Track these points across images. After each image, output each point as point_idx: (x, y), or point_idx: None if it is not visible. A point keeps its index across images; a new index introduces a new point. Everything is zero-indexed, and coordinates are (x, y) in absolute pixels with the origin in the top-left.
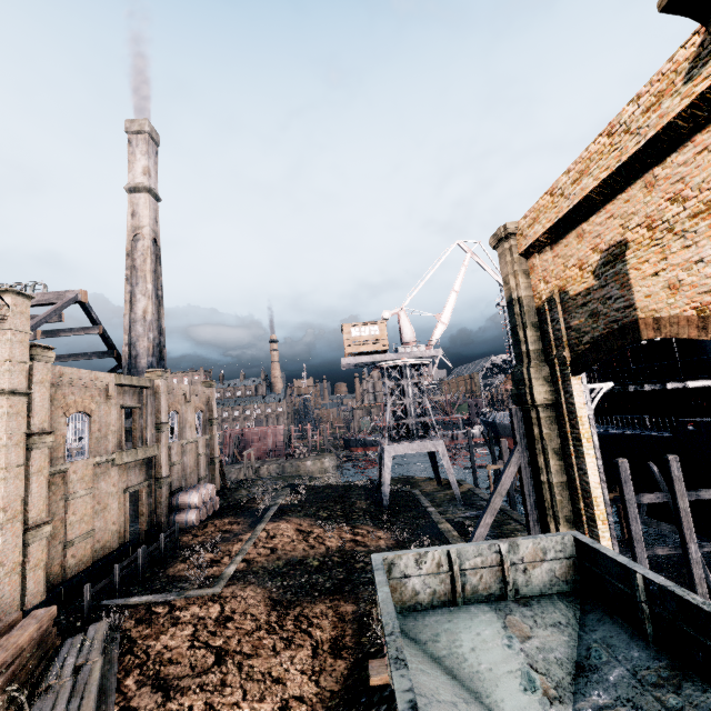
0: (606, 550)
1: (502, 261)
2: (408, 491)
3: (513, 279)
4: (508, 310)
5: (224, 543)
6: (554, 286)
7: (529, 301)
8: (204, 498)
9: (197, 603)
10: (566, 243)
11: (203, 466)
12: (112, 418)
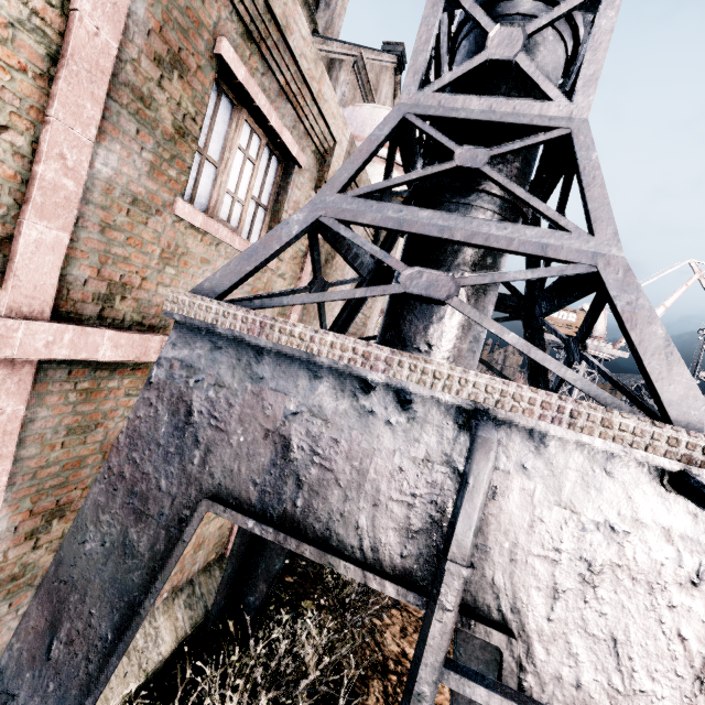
0: None
1: None
2: None
3: None
4: None
5: None
6: None
7: None
8: None
9: None
10: None
11: None
12: None
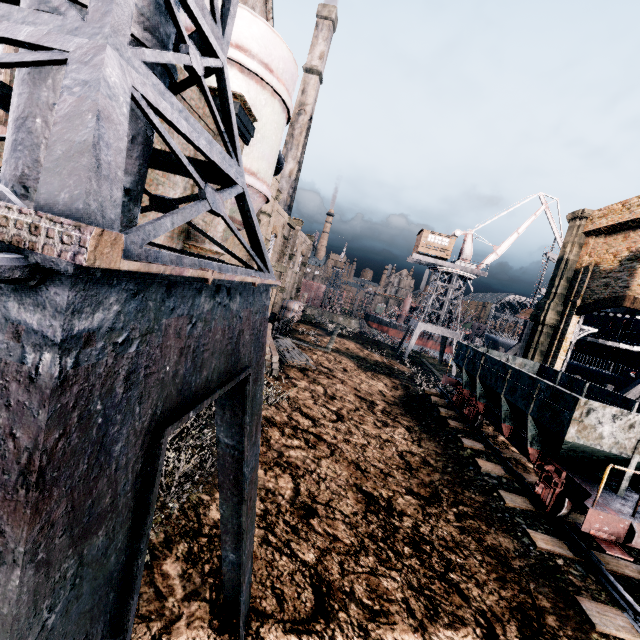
0: (551, 368)
1: (569, 232)
2: (417, 358)
3: (570, 246)
4: (556, 264)
5: (317, 336)
6: (594, 260)
7: (573, 264)
8: (299, 309)
9: (321, 352)
10: (615, 238)
11: (294, 291)
12: (280, 242)
